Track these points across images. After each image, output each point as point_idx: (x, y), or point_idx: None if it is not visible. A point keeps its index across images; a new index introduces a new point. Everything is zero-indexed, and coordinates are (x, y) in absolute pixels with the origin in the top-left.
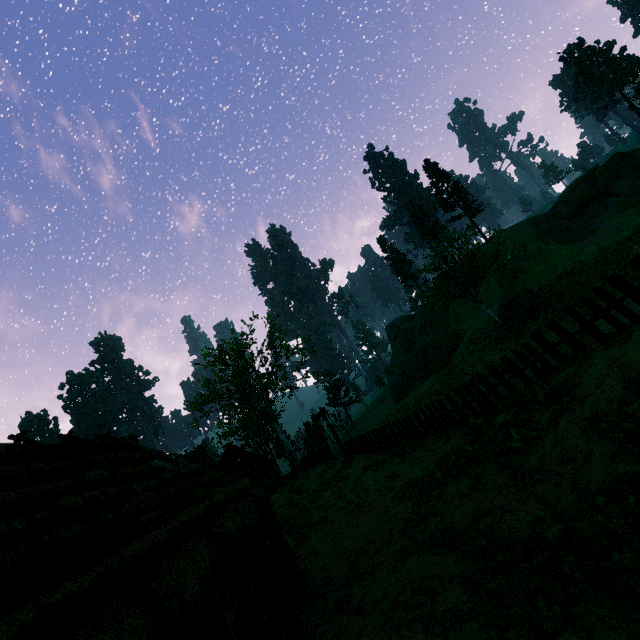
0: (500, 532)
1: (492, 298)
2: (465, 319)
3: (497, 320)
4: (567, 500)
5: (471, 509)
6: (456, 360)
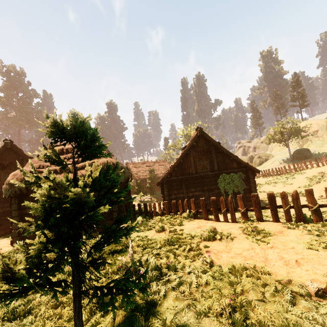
0: (277, 191)
1: (291, 147)
2: (275, 151)
3: (291, 156)
4: (294, 187)
5: (271, 189)
6: (265, 164)
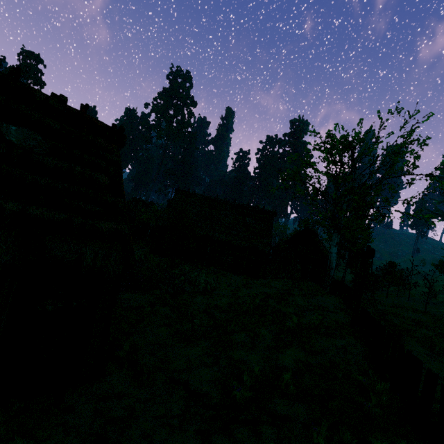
0: None
1: None
2: None
3: None
4: None
5: None
6: None
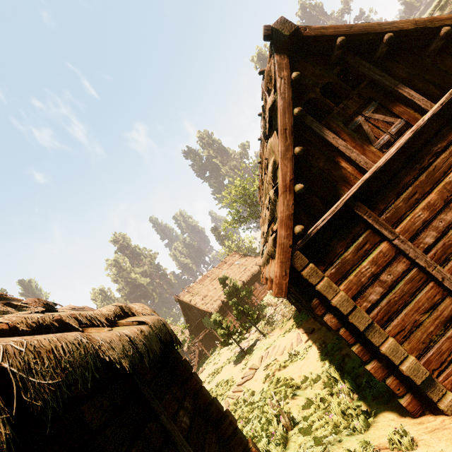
0: None
1: None
2: None
3: None
4: None
5: None
6: None
